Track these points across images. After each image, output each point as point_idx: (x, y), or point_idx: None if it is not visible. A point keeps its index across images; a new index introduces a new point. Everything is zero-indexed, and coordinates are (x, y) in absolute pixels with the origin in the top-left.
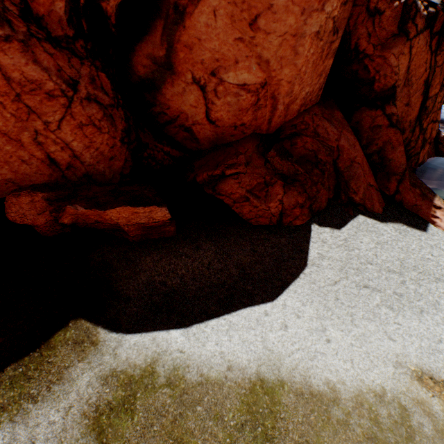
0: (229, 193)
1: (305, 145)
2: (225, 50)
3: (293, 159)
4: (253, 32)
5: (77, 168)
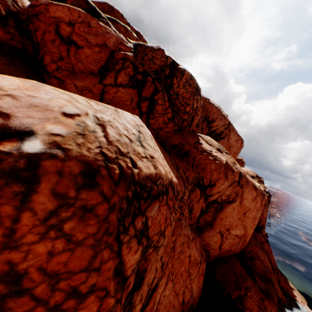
0: (250, 308)
1: (259, 266)
2: (233, 221)
3: (263, 279)
4: (243, 216)
5: (189, 301)
